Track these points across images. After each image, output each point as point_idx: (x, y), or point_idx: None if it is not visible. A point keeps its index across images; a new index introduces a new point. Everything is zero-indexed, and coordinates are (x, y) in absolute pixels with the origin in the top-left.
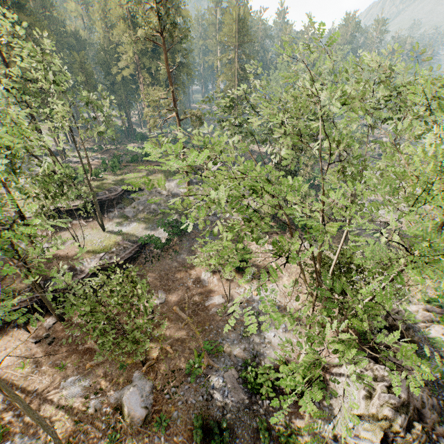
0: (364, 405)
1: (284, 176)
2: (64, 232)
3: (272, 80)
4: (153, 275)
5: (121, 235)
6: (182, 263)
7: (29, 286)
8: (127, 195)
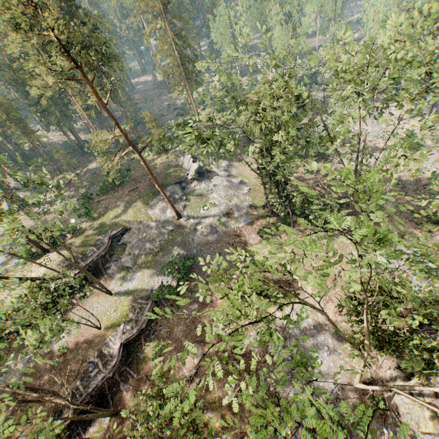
0: (431, 424)
1: (274, 175)
2: (72, 310)
3: (214, 32)
4: (180, 328)
5: (130, 295)
6: (203, 303)
7: (68, 392)
8: (117, 242)
